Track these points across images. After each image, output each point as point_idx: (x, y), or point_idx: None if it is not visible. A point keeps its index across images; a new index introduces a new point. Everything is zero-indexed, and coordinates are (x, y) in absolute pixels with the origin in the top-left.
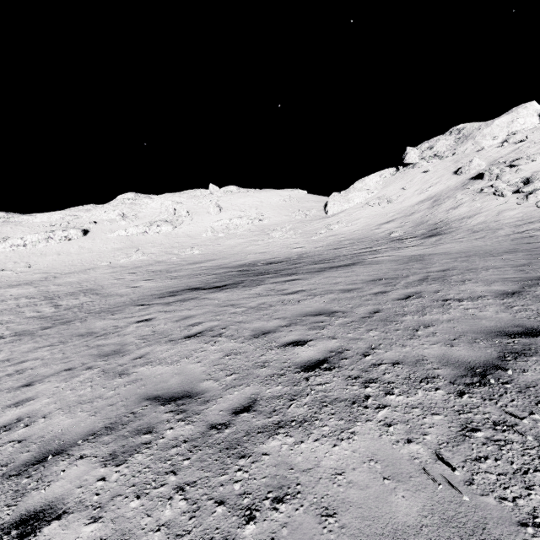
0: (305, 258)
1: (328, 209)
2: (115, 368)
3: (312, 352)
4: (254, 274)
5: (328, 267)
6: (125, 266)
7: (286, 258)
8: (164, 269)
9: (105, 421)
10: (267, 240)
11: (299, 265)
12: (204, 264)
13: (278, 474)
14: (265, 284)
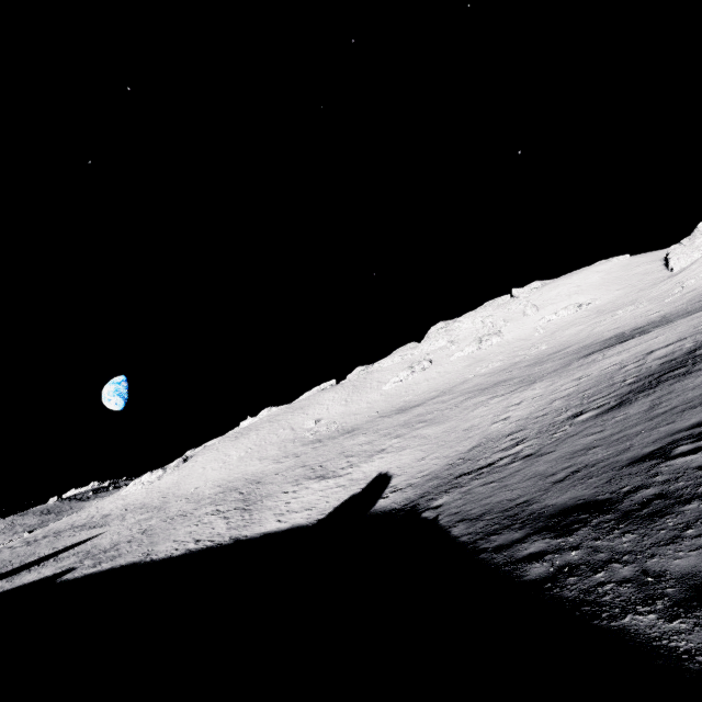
0: (670, 316)
1: (672, 267)
2: (623, 354)
3: (700, 323)
4: (635, 334)
5: (697, 312)
6: (491, 372)
7: (649, 323)
8: (532, 363)
9: (645, 348)
10: (611, 319)
11: (669, 320)
12: (566, 350)
13: (699, 328)
14: (655, 330)
